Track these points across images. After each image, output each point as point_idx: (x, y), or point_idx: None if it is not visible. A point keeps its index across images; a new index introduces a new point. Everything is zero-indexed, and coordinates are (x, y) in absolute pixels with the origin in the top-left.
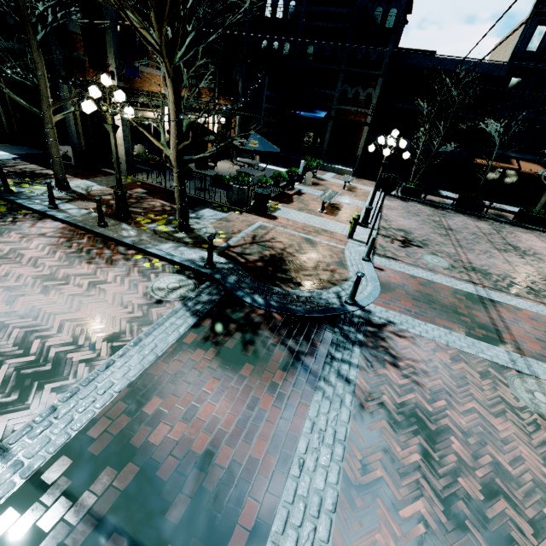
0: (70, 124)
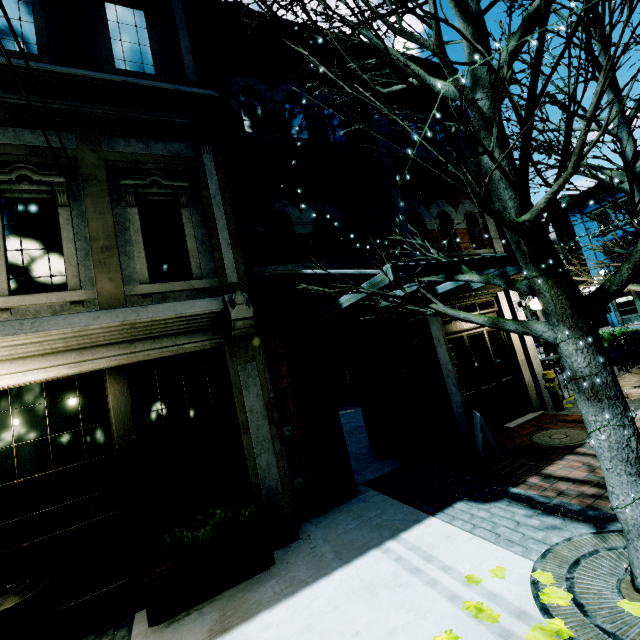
0: (449, 368)
